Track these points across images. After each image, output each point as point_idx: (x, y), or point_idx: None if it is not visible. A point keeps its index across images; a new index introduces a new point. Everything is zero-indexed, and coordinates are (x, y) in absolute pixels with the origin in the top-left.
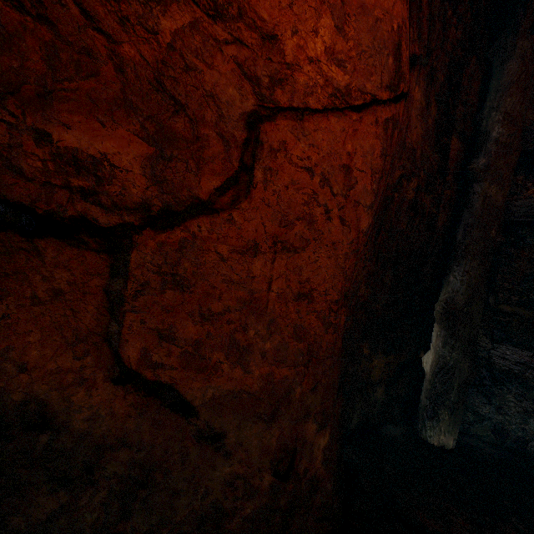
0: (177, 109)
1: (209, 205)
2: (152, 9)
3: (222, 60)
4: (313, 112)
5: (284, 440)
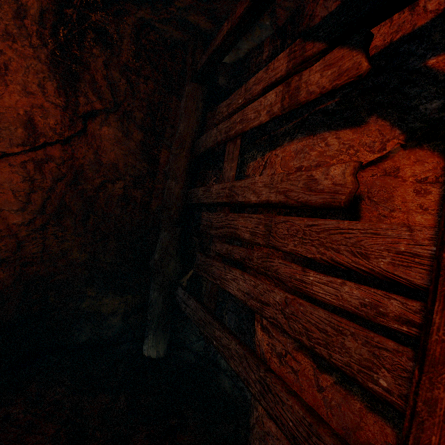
0: None
1: None
2: None
3: None
4: None
5: None
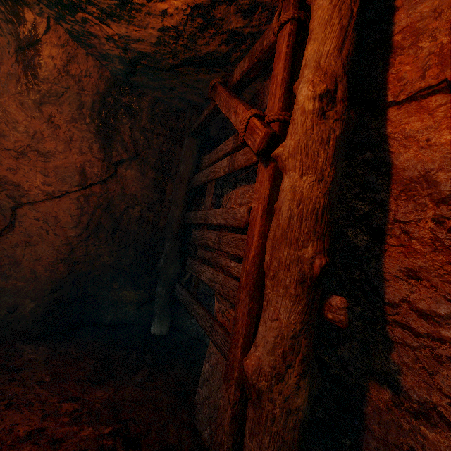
0: None
1: None
2: None
3: (1, 195)
4: (38, 202)
5: (15, 303)
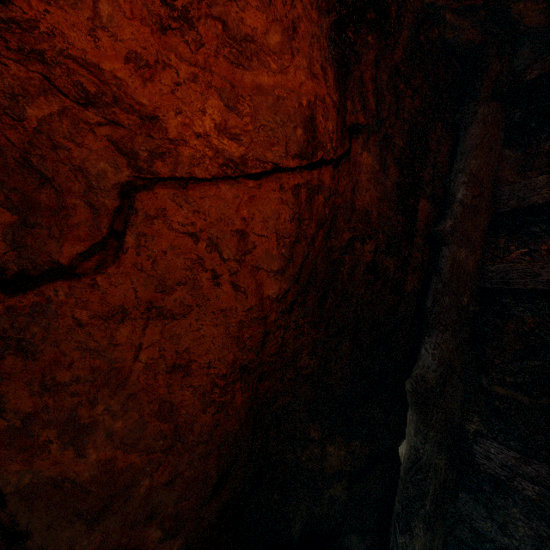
0: (43, 182)
1: (70, 270)
2: (19, 102)
3: (94, 139)
4: (199, 181)
5: None
